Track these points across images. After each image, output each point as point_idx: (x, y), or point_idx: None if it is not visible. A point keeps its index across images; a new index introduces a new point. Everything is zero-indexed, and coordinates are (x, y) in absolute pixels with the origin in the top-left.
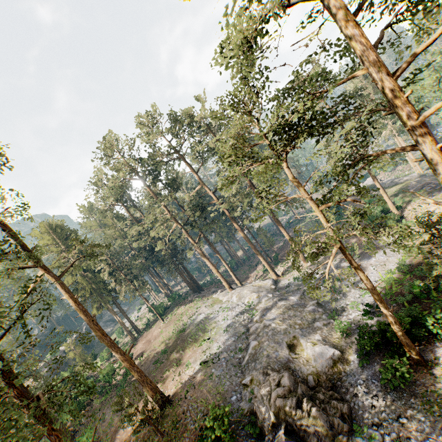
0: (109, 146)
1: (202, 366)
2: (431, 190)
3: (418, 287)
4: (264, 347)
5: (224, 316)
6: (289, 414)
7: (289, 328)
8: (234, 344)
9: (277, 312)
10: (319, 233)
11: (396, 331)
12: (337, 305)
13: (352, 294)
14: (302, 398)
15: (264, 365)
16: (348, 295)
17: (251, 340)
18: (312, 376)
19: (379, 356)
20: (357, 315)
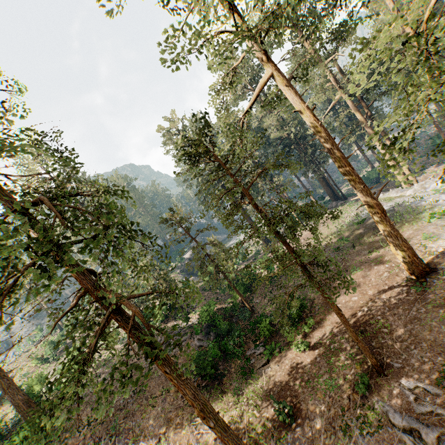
0: None
1: None
2: None
3: None
4: None
5: None
6: None
7: None
8: None
9: None
10: None
11: None
12: None
13: None
14: None
15: None
16: None
17: None
18: None
19: None
20: None
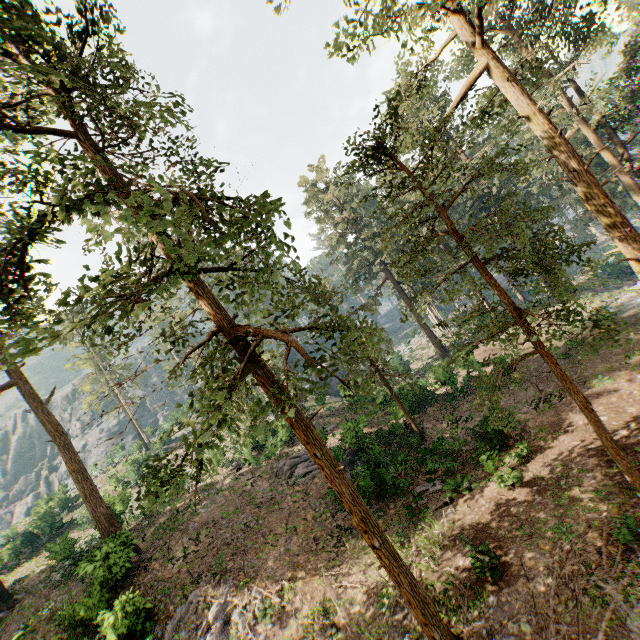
0: None
1: None
2: None
3: None
4: None
5: None
6: None
7: None
8: None
9: None
10: None
11: None
12: None
13: None
14: None
15: None
16: None
17: None
18: None
19: None
20: None
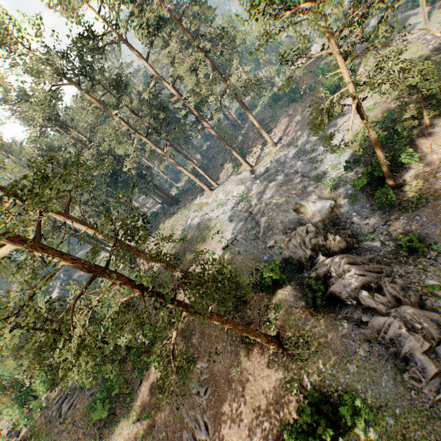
0: (4, 34)
1: (224, 250)
2: (378, 48)
3: (384, 136)
4: (275, 218)
5: (222, 211)
6: (322, 245)
7: (288, 199)
8: (244, 226)
9: (272, 191)
10: (277, 117)
11: (384, 168)
12: (318, 172)
13: (328, 159)
14: (326, 234)
15: (282, 229)
16: (325, 161)
17: (259, 218)
18: (320, 222)
19: (363, 194)
20: (338, 173)
